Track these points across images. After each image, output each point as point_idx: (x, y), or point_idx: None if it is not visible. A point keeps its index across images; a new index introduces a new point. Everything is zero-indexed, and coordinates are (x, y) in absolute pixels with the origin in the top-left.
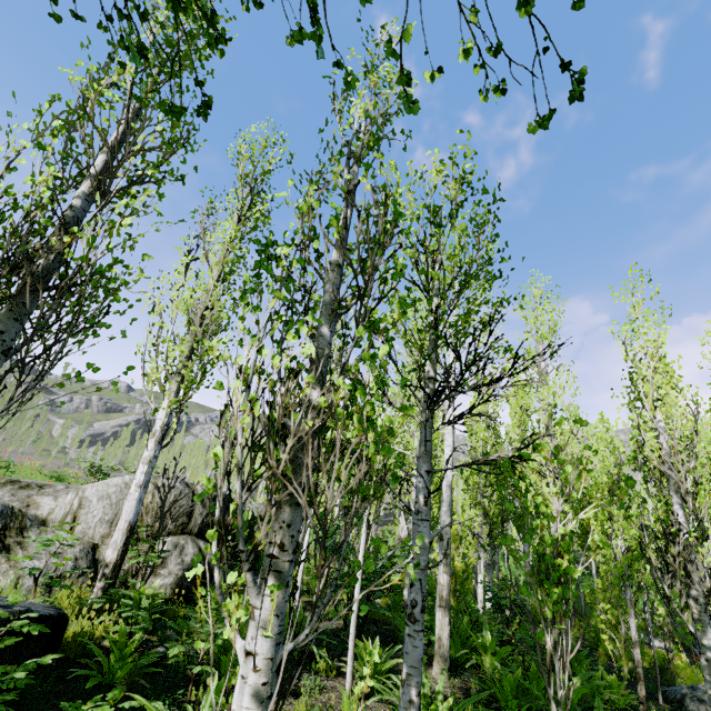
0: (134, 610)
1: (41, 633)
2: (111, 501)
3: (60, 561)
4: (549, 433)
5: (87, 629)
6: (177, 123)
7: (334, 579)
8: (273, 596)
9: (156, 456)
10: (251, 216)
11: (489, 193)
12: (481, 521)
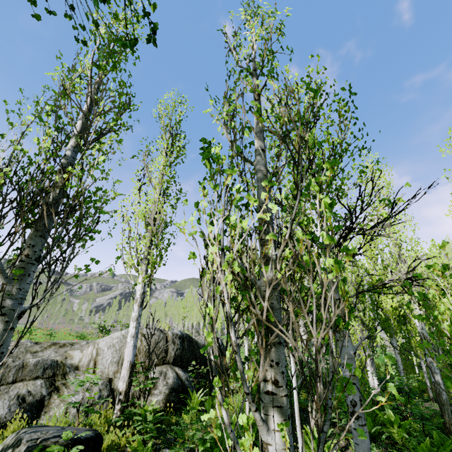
0: (143, 423)
1: (87, 451)
2: (116, 348)
3: (90, 393)
4: (400, 260)
5: (115, 440)
6: (122, 92)
7: (329, 407)
8: (284, 432)
9: (139, 315)
10: (174, 150)
11: (345, 90)
12: (361, 329)
